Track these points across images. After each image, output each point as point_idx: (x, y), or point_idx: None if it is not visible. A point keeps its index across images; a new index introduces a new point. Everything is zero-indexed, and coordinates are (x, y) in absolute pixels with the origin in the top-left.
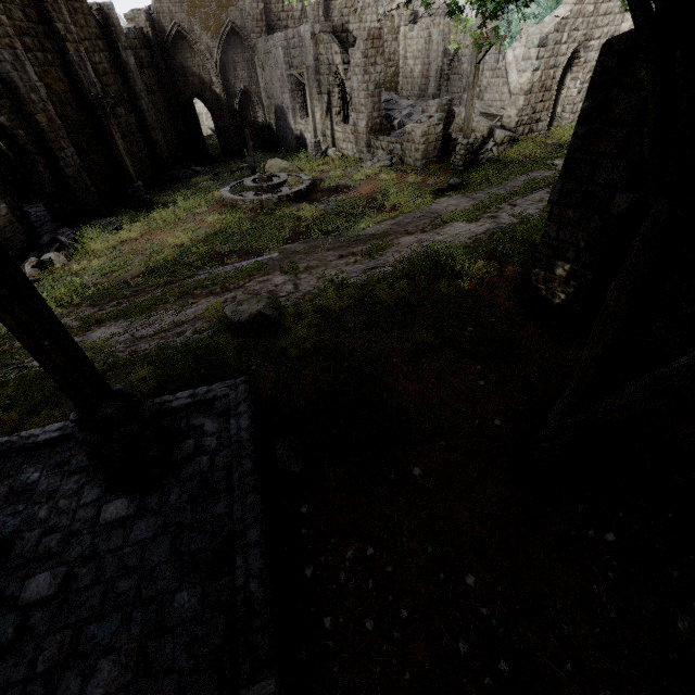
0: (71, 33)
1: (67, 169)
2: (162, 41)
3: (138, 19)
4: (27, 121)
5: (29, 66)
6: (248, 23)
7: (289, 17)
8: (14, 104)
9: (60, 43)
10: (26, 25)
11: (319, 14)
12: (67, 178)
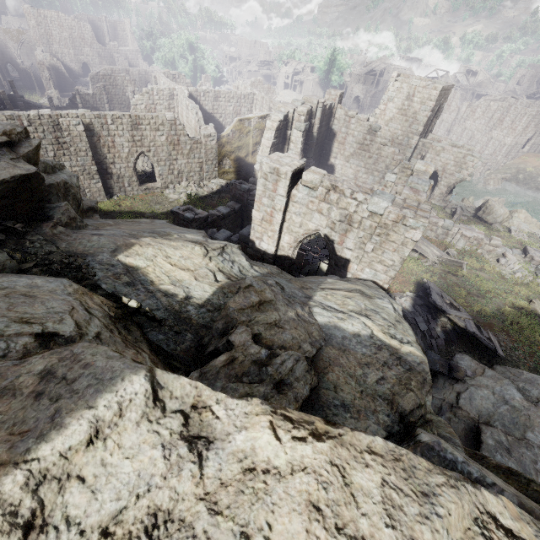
0: None
1: None
2: None
3: None
4: None
5: None
6: (33, 40)
7: (54, 41)
8: None
9: None
10: None
11: (68, 43)
12: None
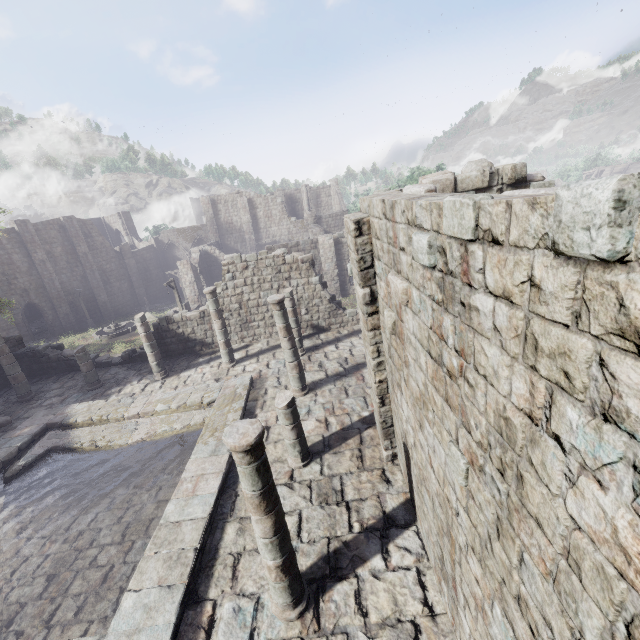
0: (90, 262)
1: (61, 315)
2: (163, 248)
3: (152, 241)
4: (50, 299)
5: (57, 281)
6: (209, 235)
7: (233, 229)
8: (45, 294)
9: (83, 267)
10: (67, 266)
11: (250, 226)
12: (60, 318)
